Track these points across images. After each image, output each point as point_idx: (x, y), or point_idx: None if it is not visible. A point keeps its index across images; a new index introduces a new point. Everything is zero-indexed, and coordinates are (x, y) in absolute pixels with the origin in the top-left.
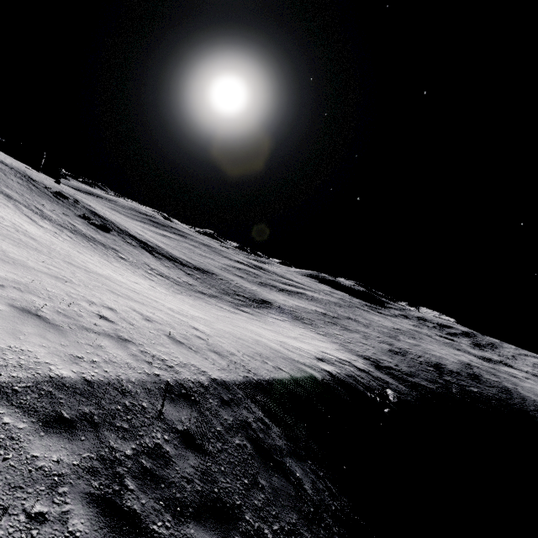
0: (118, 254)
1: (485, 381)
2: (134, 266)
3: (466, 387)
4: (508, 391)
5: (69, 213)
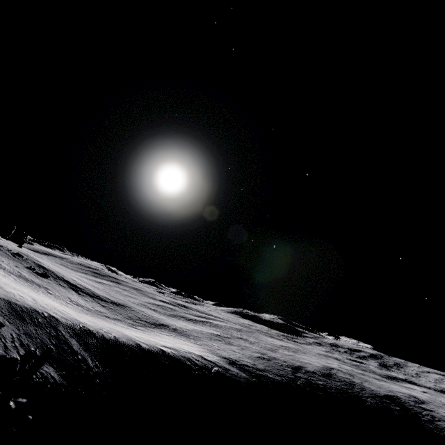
0: (47, 290)
1: (336, 377)
2: (58, 298)
3: (312, 381)
4: (352, 384)
5: (20, 265)
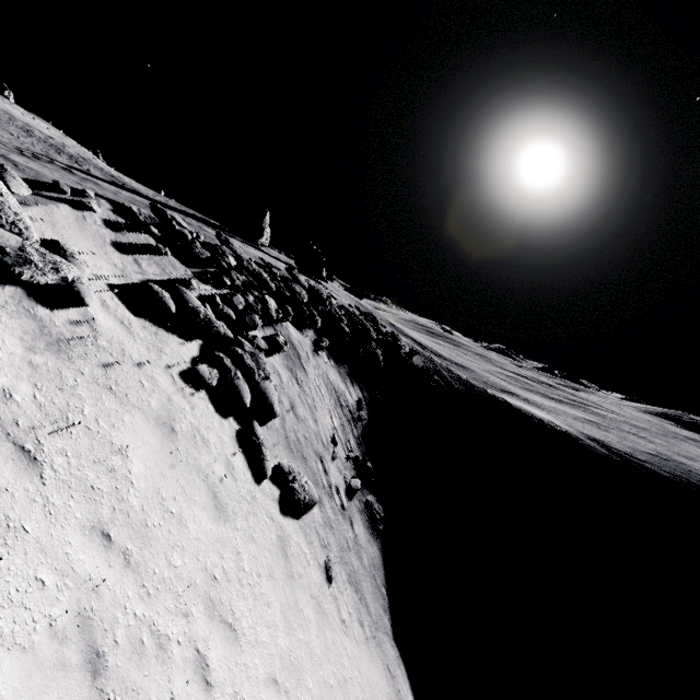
0: None
1: None
2: None
3: None
4: None
5: None
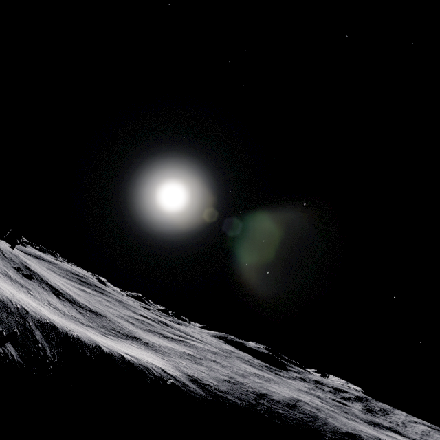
0: (29, 291)
1: (300, 409)
2: (37, 299)
3: (274, 409)
4: (315, 417)
5: (8, 265)
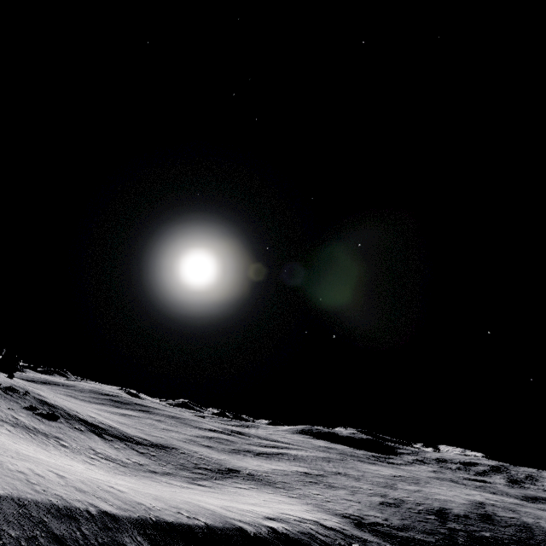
0: (60, 442)
1: (499, 520)
2: (76, 452)
3: (475, 533)
4: (527, 527)
5: (15, 406)
